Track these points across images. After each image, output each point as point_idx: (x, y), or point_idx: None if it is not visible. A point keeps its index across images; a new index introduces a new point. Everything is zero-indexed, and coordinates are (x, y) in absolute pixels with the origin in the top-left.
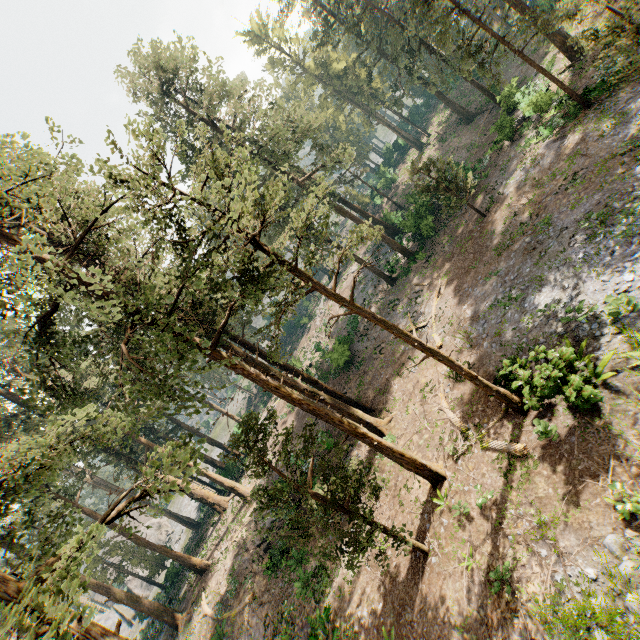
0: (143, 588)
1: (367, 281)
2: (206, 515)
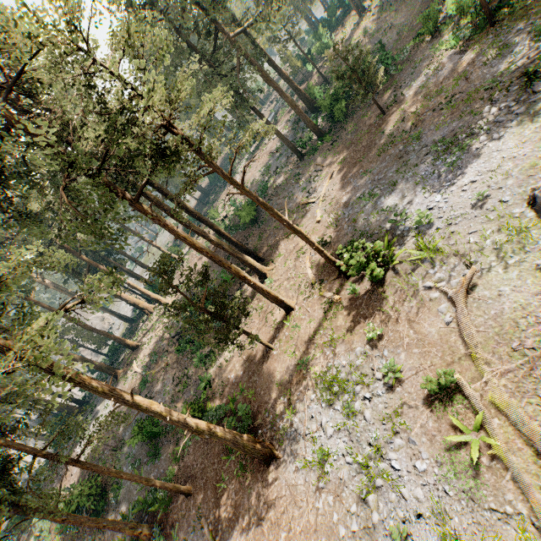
0: (93, 356)
1: (283, 151)
2: (138, 315)
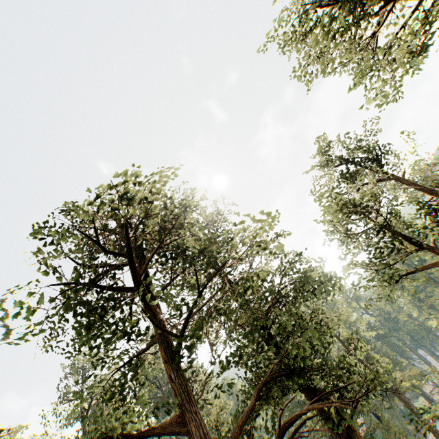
0: None
1: None
2: None
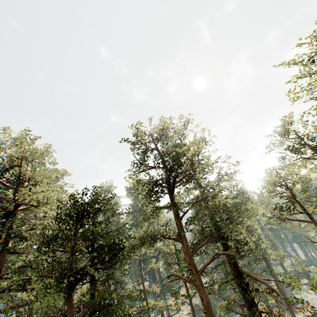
0: None
1: None
2: None
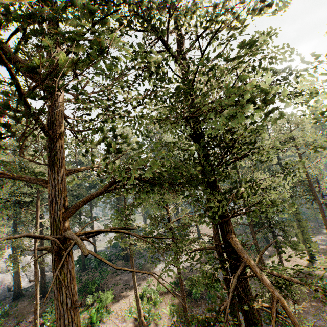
0: (87, 242)
1: None
2: None
